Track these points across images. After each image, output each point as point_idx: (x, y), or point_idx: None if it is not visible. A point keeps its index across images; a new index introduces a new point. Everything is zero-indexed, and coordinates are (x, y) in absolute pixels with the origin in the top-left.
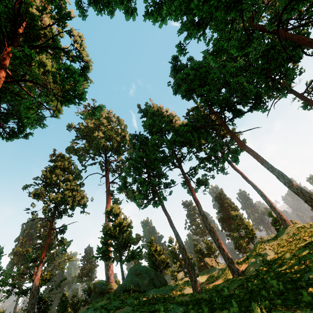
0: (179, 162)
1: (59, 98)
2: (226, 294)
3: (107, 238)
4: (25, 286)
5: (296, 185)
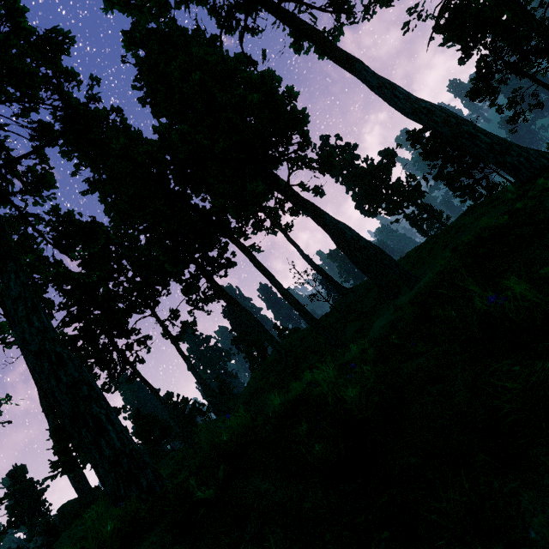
0: (152, 309)
1: None
2: None
3: (65, 444)
4: None
5: (257, 327)
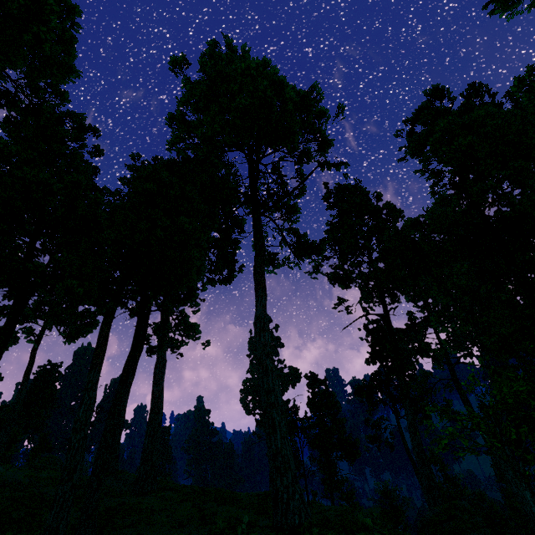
0: None
1: None
2: None
3: None
4: None
5: None
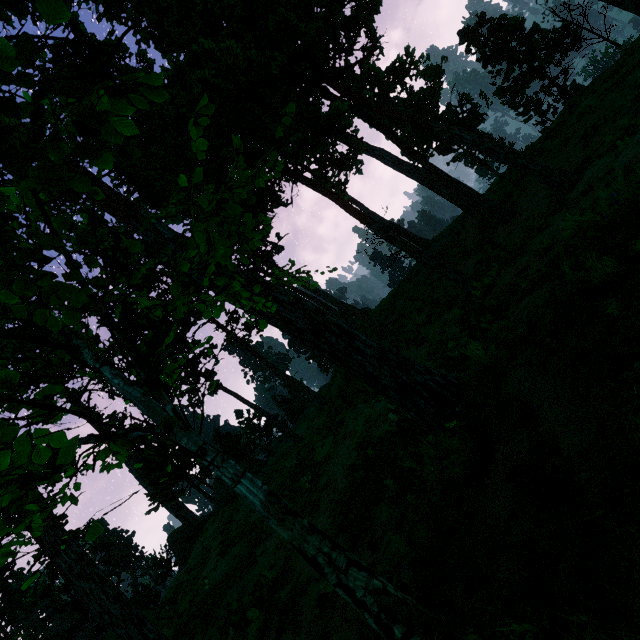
0: None
1: (38, 358)
2: (321, 426)
3: (157, 475)
4: (66, 625)
5: (341, 303)
